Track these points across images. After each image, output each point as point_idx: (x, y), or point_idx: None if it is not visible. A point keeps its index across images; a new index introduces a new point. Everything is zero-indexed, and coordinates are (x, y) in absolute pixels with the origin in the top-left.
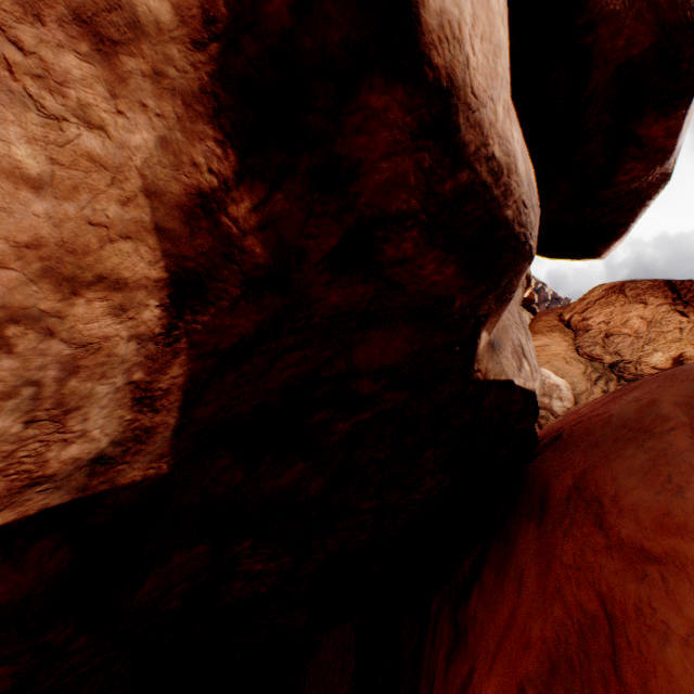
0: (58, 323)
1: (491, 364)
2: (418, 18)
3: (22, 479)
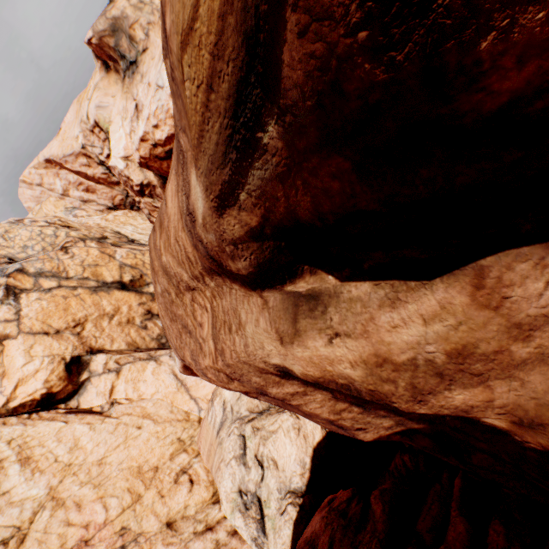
0: (343, 418)
1: (544, 440)
2: (301, 378)
3: (384, 427)
